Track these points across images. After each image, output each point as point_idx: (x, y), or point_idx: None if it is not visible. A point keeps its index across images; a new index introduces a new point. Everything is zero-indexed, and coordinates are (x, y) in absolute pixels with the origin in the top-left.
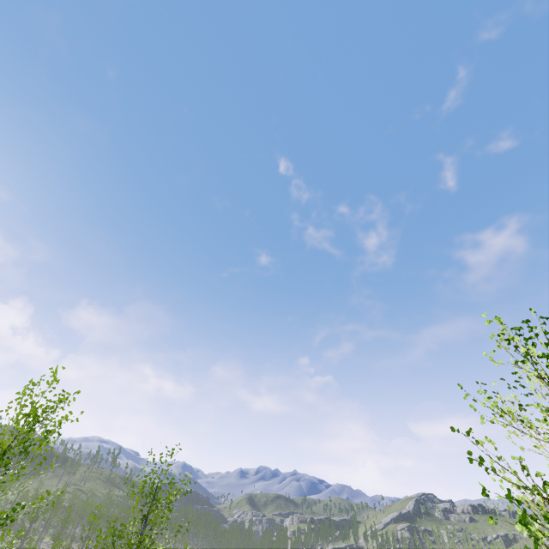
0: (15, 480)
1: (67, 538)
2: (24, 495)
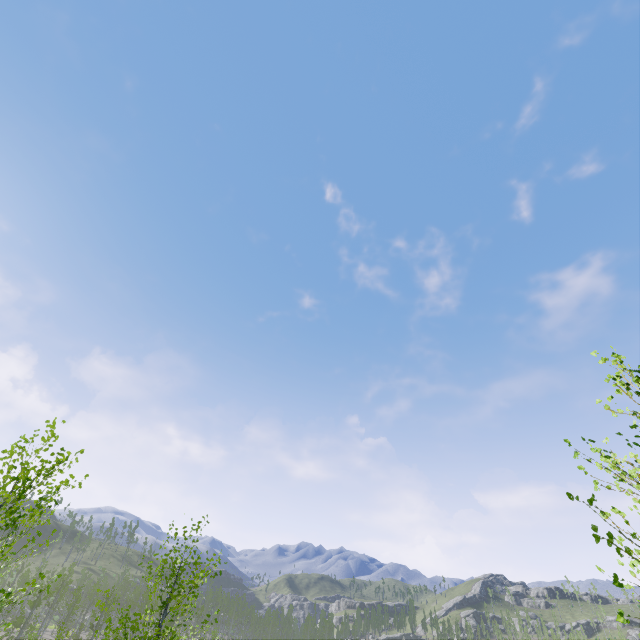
0: (14, 558)
1: (75, 626)
2: (24, 575)
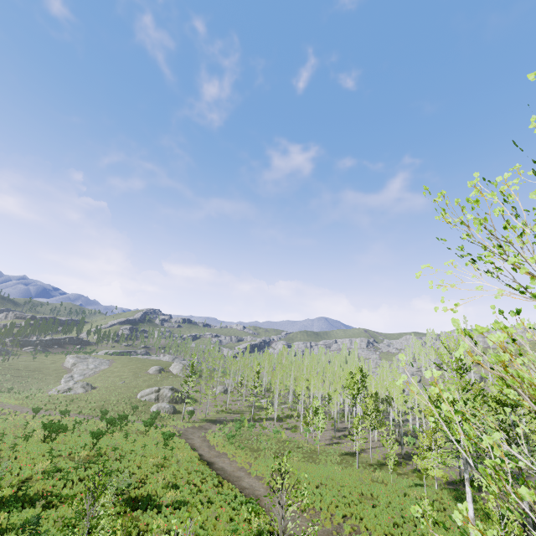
0: None
1: None
2: None
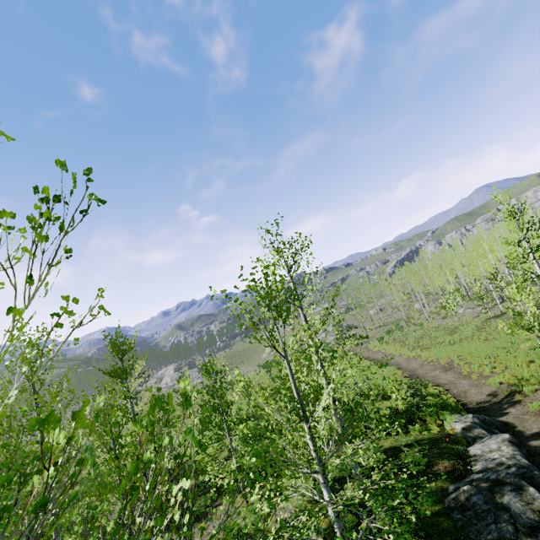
0: None
1: None
2: None
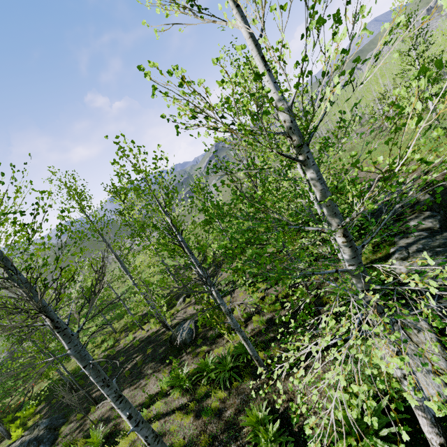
0: None
1: None
2: None
